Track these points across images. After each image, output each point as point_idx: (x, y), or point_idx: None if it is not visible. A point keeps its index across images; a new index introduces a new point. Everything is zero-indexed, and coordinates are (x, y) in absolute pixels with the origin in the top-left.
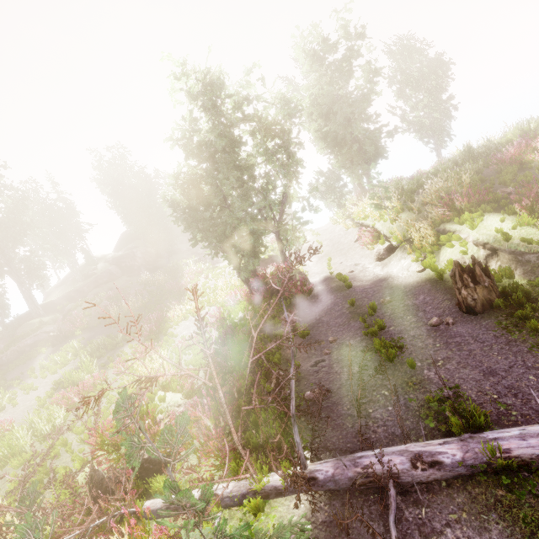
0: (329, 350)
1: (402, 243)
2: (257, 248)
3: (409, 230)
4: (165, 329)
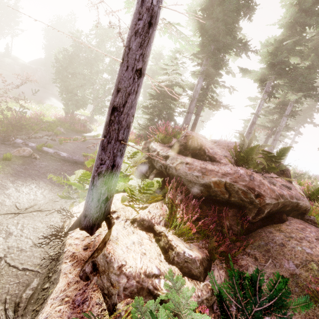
0: (55, 138)
1: None
2: (79, 104)
3: None
4: (11, 104)
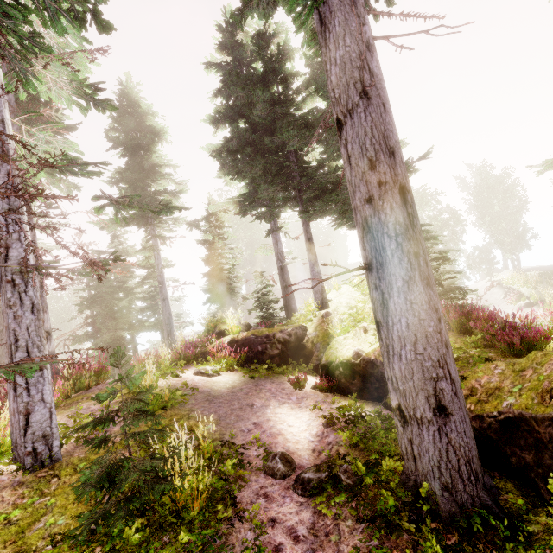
0: None
1: (537, 301)
2: None
3: (544, 294)
4: None
